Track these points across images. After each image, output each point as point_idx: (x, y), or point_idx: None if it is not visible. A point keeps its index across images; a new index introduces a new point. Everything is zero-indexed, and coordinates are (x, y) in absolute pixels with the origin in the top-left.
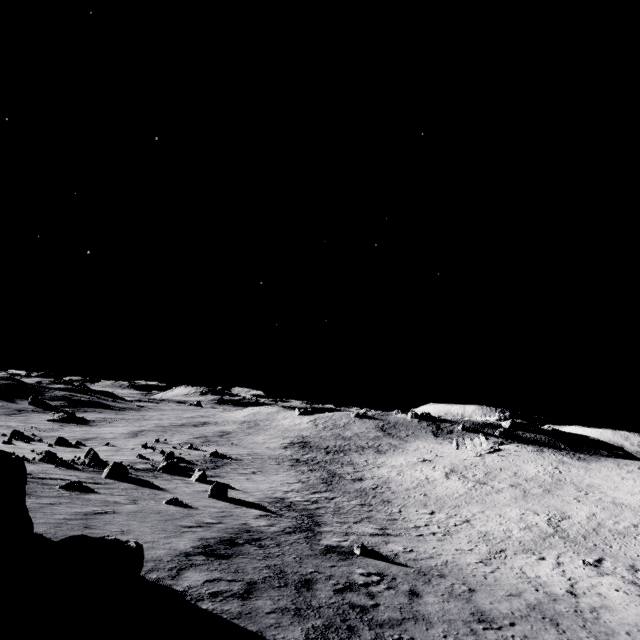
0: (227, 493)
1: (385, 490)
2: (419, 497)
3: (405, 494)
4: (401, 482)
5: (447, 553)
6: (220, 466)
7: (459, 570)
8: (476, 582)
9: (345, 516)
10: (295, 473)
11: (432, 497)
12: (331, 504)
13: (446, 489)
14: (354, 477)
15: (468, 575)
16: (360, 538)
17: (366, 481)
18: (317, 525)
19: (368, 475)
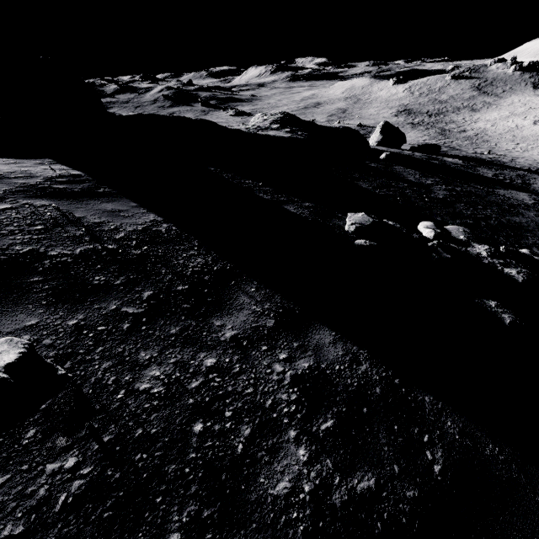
0: (406, 141)
1: (483, 136)
2: (509, 138)
3: (498, 137)
4: (495, 130)
5: (525, 155)
6: (371, 132)
7: (530, 158)
8: (538, 159)
9: (466, 147)
10: (418, 131)
11: (518, 137)
12: (453, 144)
13: (531, 132)
14: (459, 130)
15: (534, 159)
16: (482, 152)
17: (468, 132)
18: (458, 149)
19: (468, 128)
